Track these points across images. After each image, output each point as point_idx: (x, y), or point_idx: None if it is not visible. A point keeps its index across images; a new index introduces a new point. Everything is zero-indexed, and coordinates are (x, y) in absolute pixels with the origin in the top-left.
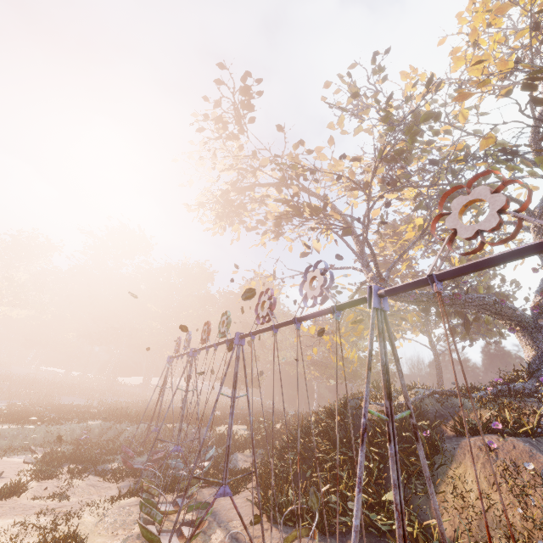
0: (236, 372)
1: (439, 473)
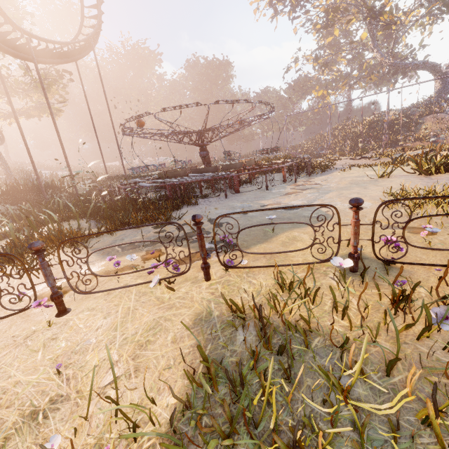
0: (388, 103)
1: (419, 127)
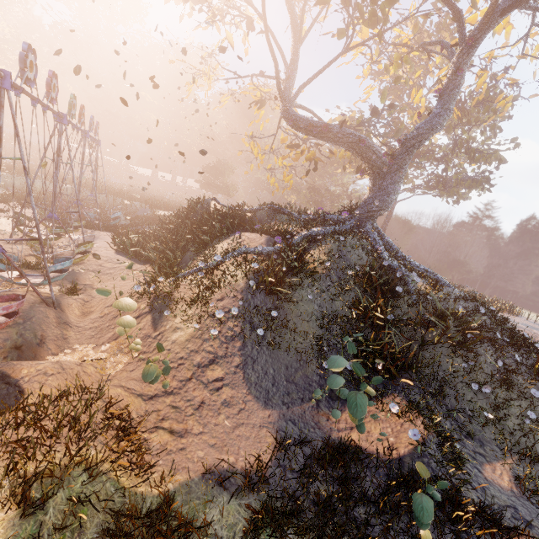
0: (59, 145)
1: (212, 245)
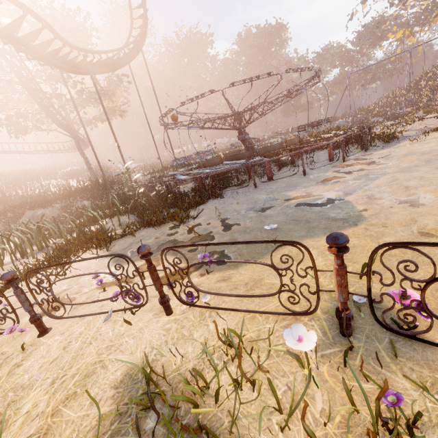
0: None
1: None
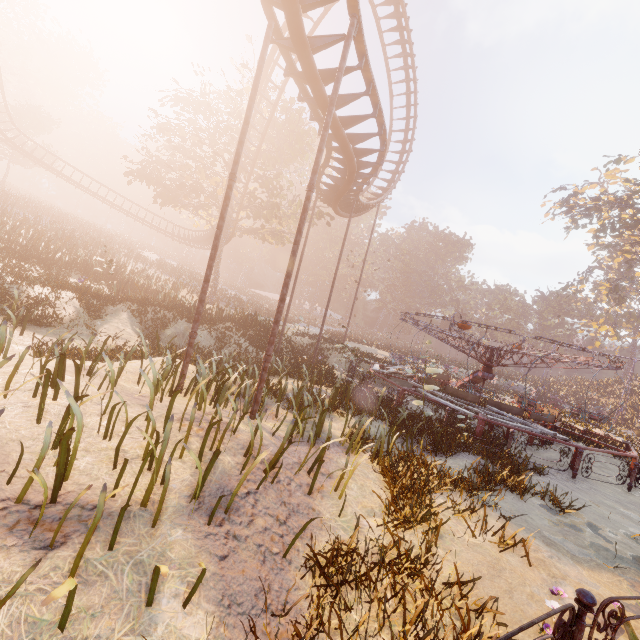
0: None
1: None
